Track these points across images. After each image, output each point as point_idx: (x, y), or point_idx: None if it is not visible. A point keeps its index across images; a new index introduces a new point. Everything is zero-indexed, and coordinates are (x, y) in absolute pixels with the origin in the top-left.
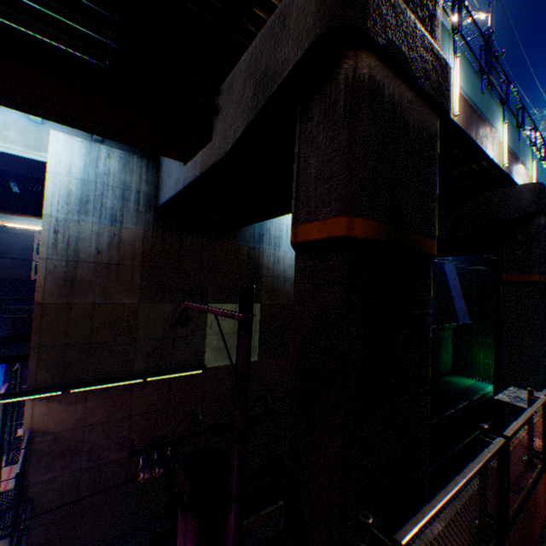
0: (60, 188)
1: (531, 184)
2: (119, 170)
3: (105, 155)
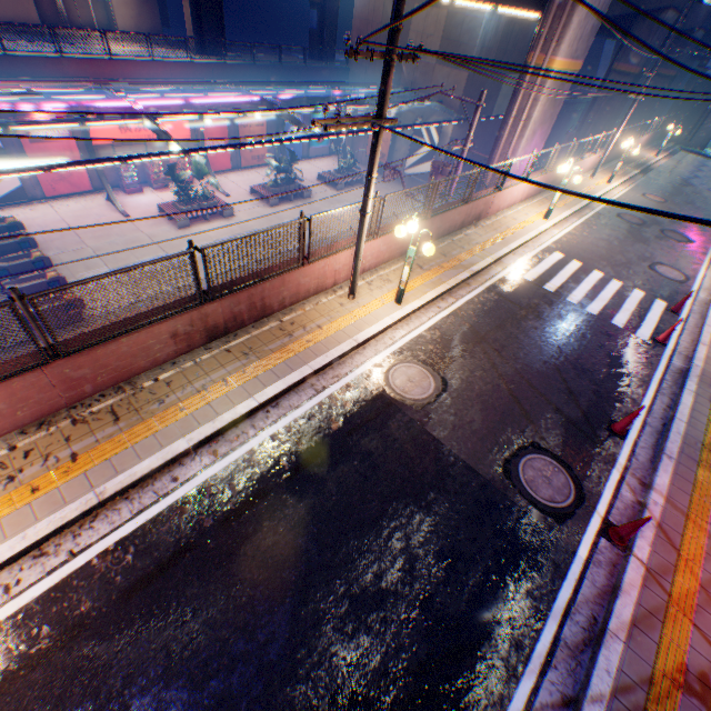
0: None
1: (708, 8)
2: None
3: None
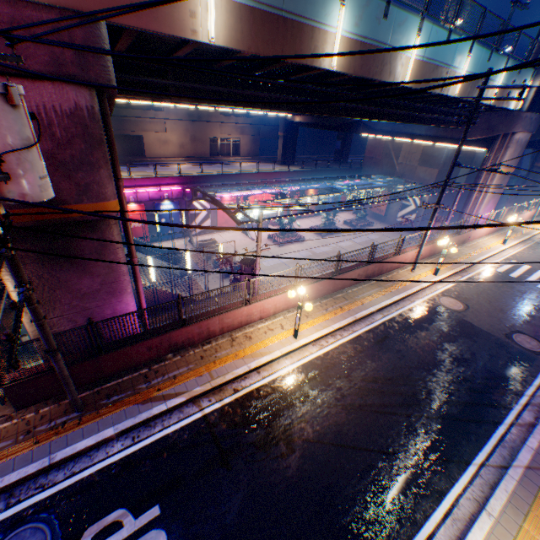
0: None
1: None
2: None
3: None
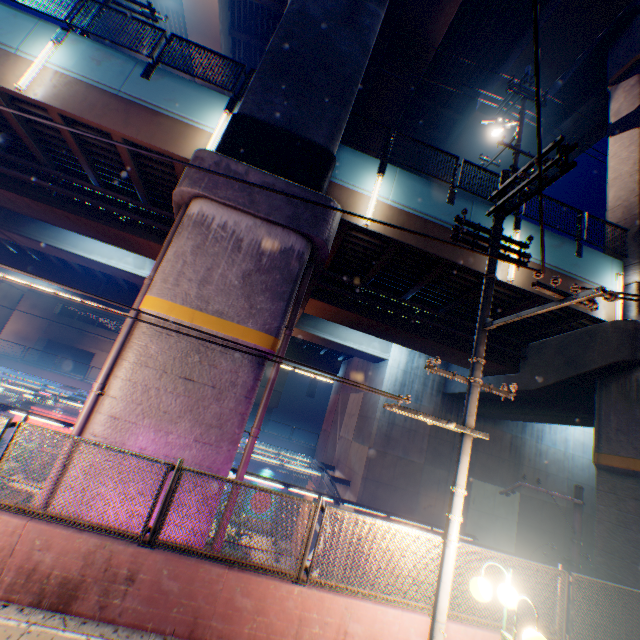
0: (391, 375)
1: None
2: (423, 364)
3: (417, 355)
